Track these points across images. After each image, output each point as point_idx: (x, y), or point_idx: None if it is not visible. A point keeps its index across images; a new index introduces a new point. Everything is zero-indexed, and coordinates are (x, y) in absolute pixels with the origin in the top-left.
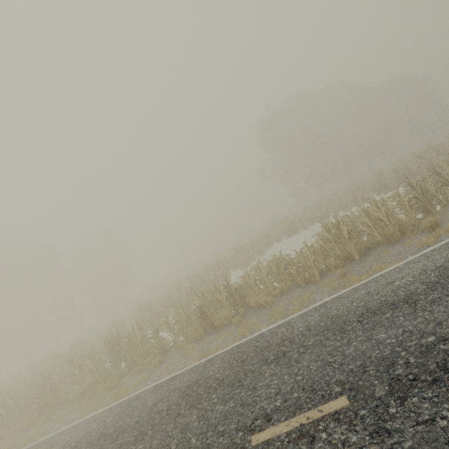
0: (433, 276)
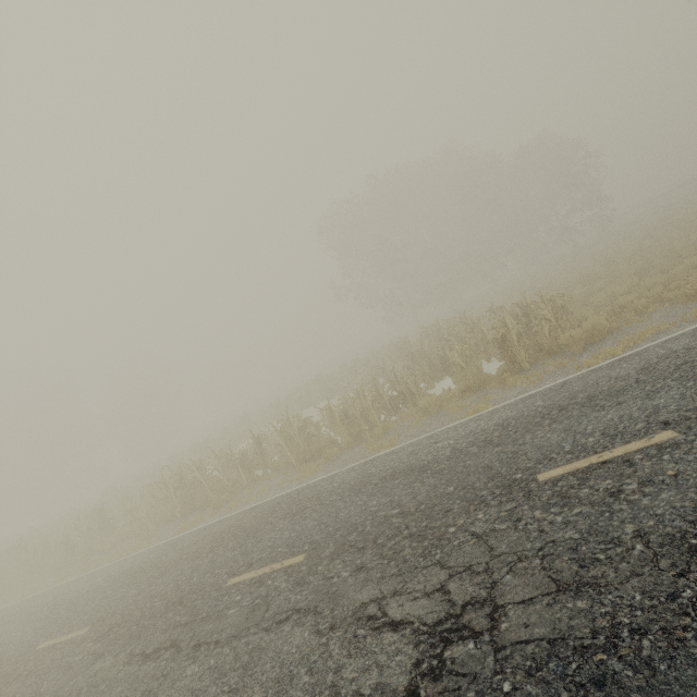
0: (97, 585)
